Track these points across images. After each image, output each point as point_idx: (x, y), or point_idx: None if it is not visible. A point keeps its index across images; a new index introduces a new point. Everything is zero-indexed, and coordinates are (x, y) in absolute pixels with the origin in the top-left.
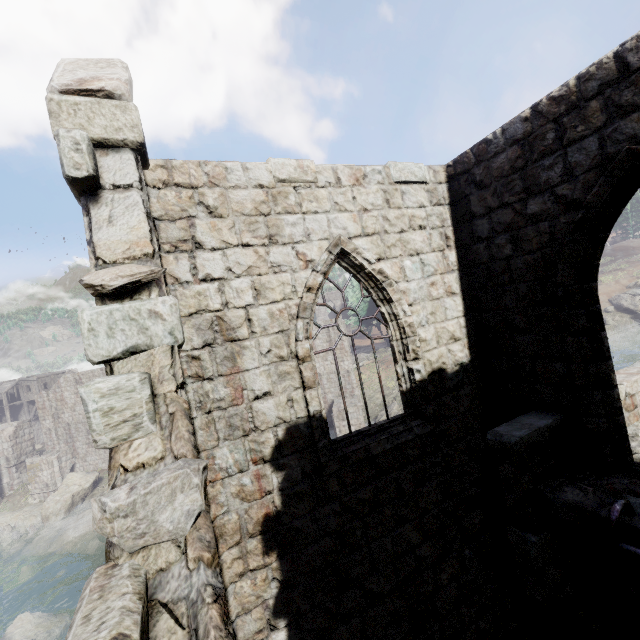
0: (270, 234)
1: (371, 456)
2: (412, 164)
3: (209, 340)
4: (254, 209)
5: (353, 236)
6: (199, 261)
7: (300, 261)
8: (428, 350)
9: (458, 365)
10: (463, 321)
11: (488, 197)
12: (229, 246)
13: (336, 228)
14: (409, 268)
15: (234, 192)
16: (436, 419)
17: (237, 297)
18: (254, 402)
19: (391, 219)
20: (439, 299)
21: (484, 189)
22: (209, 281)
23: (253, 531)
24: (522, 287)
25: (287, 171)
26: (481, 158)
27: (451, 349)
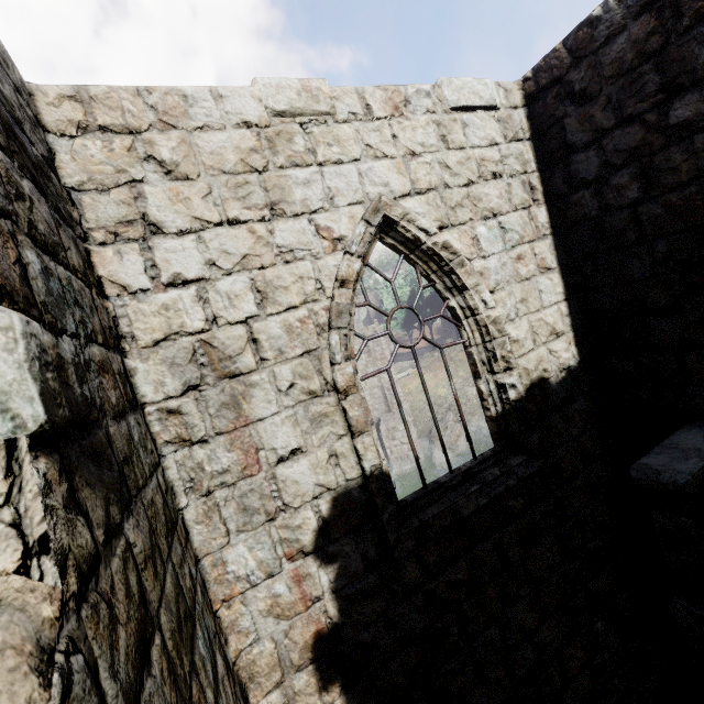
0: (271, 201)
1: (460, 519)
2: (474, 79)
3: (192, 380)
4: (240, 162)
5: (399, 195)
6: (159, 254)
7: (323, 240)
8: (522, 354)
9: (564, 370)
10: (565, 307)
11: (596, 113)
12: (206, 225)
13: (372, 185)
14: (485, 237)
15: (203, 136)
16: (542, 451)
17: (230, 306)
18: (278, 467)
19: (452, 166)
20: (530, 279)
21: (589, 102)
22: (180, 285)
23: (300, 661)
24: (661, 245)
25: (286, 97)
26: (582, 52)
27: (553, 349)
